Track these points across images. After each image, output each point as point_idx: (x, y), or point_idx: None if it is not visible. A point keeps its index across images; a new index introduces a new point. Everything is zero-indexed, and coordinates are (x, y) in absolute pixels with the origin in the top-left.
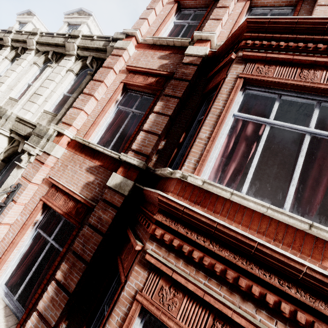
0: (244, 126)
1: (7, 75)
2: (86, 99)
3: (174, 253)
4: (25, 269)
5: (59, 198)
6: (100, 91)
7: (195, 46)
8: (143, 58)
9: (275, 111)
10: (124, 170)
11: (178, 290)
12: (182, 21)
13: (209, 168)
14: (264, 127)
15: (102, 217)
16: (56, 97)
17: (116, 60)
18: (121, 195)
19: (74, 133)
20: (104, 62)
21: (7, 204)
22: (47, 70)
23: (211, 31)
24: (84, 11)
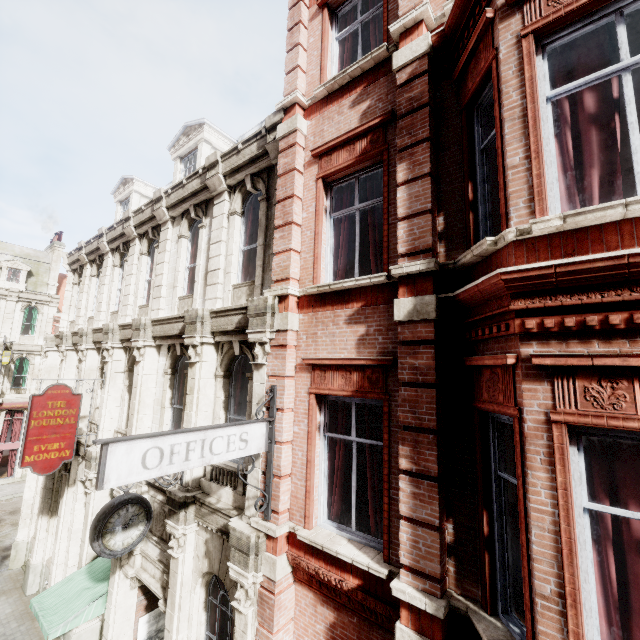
0: (576, 105)
1: (159, 272)
2: (287, 233)
3: (575, 339)
4: (340, 491)
5: (333, 377)
6: (296, 211)
7: (404, 48)
8: (327, 125)
9: (626, 43)
10: (408, 288)
11: (616, 380)
12: (349, 27)
13: (555, 200)
14: (618, 82)
15: (417, 365)
16: (236, 260)
17: (292, 155)
18: (426, 322)
19: (297, 287)
20: (277, 168)
21: (274, 417)
22: (202, 235)
23: (414, 5)
24: (190, 125)
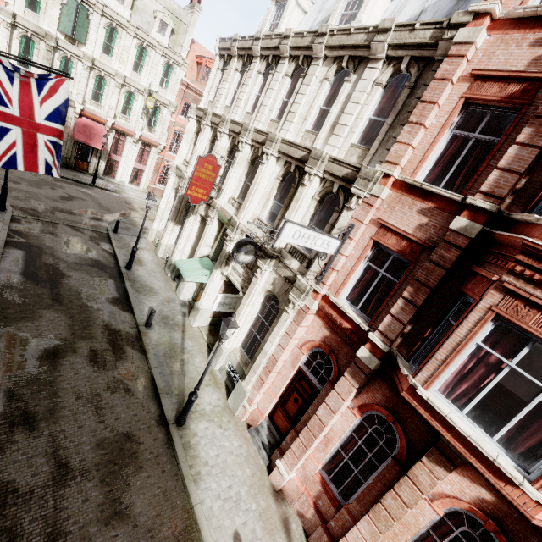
0: None
1: (297, 101)
2: (415, 131)
3: (532, 285)
4: (359, 291)
5: (391, 237)
6: (431, 116)
7: None
8: (500, 50)
9: None
10: (470, 214)
11: (533, 308)
12: None
13: None
14: None
15: (445, 256)
16: (362, 125)
17: (455, 66)
18: (466, 237)
19: (399, 172)
20: (437, 71)
21: (345, 240)
22: (345, 88)
23: None
24: None
